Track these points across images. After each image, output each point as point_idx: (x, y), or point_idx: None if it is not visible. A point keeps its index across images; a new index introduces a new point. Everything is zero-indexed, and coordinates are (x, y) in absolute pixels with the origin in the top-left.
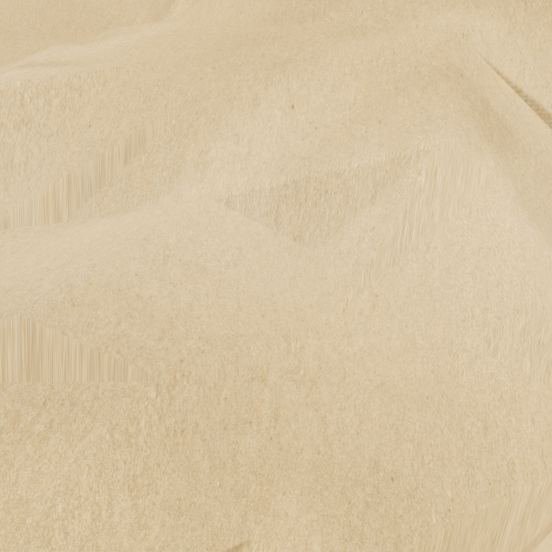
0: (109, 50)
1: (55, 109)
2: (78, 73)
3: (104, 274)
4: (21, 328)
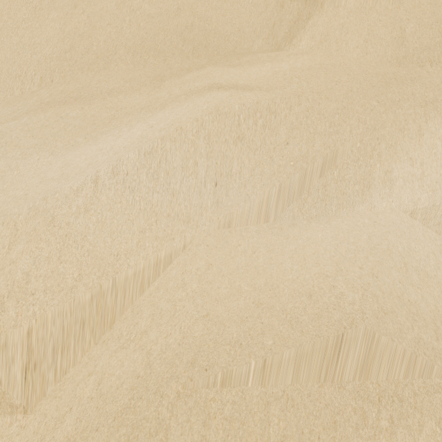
0: (270, 76)
1: (259, 128)
2: (273, 99)
3: (385, 283)
4: (363, 336)
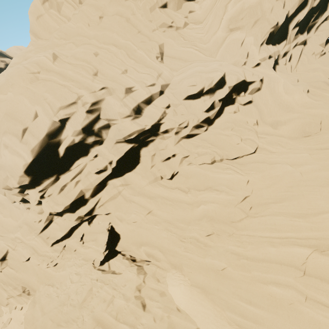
0: None
1: None
2: None
3: None
4: None
